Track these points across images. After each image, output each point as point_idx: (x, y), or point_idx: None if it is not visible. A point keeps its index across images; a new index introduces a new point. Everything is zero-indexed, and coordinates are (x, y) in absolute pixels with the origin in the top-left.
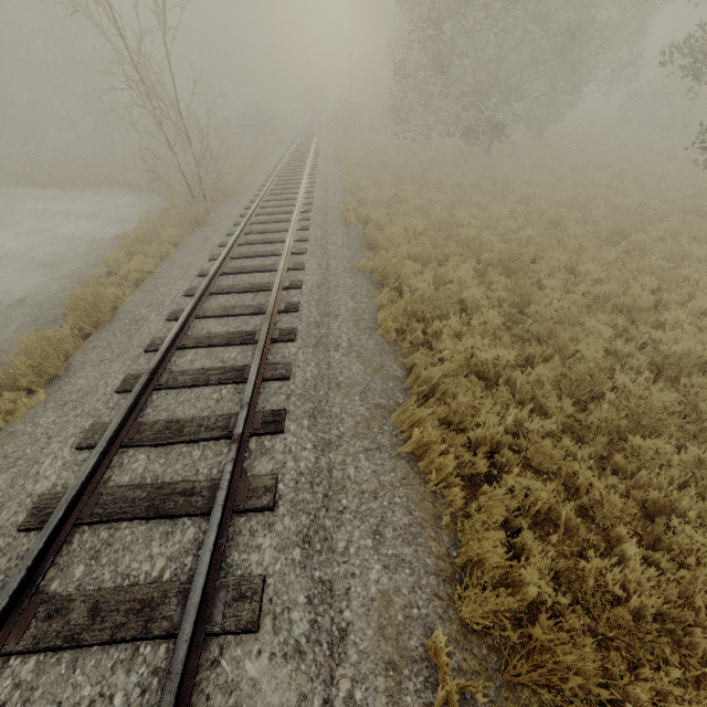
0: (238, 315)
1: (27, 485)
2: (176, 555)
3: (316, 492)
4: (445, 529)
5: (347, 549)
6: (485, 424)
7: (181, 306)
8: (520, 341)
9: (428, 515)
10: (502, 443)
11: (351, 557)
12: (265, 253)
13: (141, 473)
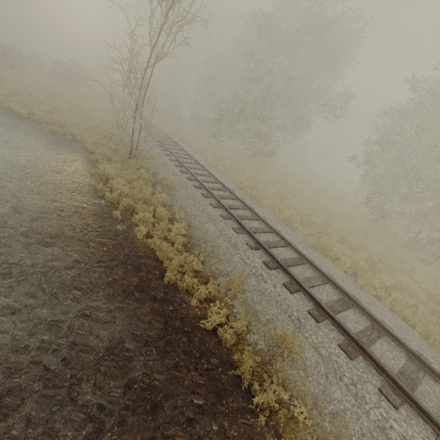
0: (317, 285)
1: None
2: None
3: None
4: None
5: None
6: None
7: (279, 278)
8: (409, 293)
9: None
10: None
11: None
12: (262, 230)
13: (433, 411)
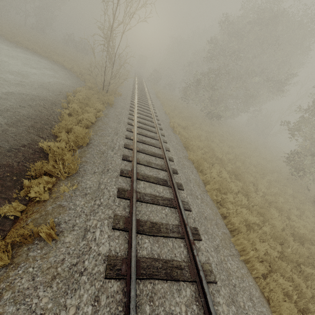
0: (154, 167)
1: (92, 246)
2: (187, 303)
3: (224, 275)
4: (264, 298)
5: (244, 306)
6: (255, 249)
7: (125, 153)
8: (258, 215)
9: (259, 291)
10: (262, 258)
11: (248, 311)
12: (151, 136)
13: (150, 251)
